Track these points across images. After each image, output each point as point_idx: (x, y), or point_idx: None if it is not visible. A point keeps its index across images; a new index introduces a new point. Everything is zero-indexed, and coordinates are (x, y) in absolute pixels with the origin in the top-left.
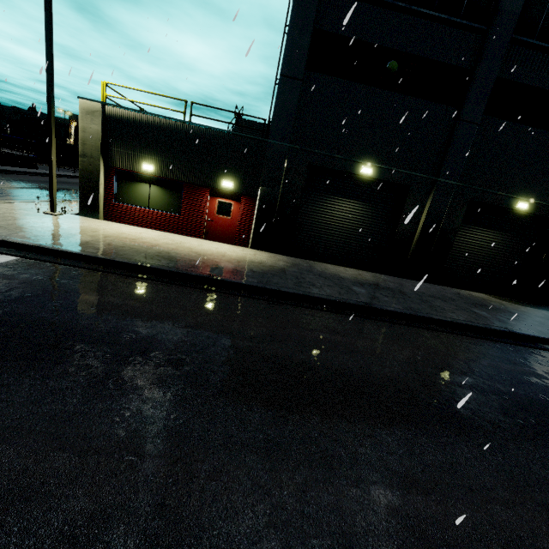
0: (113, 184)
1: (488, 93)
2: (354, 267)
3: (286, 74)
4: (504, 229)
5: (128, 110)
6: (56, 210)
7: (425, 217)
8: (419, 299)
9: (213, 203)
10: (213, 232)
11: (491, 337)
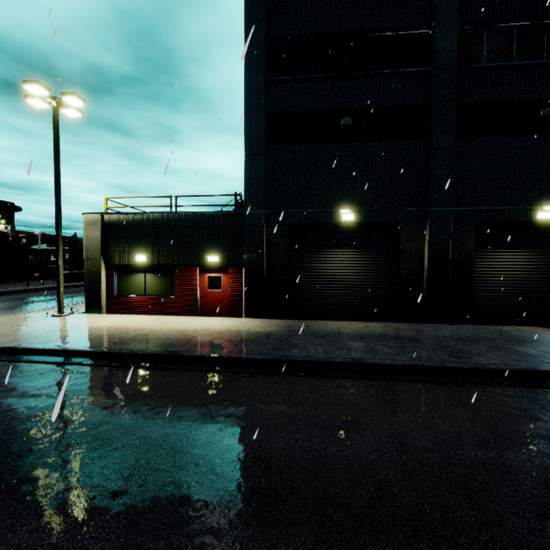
0: (113, 279)
1: (453, 118)
2: (364, 319)
3: (249, 153)
4: (534, 245)
5: (121, 214)
6: (63, 312)
7: (427, 250)
8: (437, 345)
9: (203, 279)
10: (207, 308)
11: (540, 383)
